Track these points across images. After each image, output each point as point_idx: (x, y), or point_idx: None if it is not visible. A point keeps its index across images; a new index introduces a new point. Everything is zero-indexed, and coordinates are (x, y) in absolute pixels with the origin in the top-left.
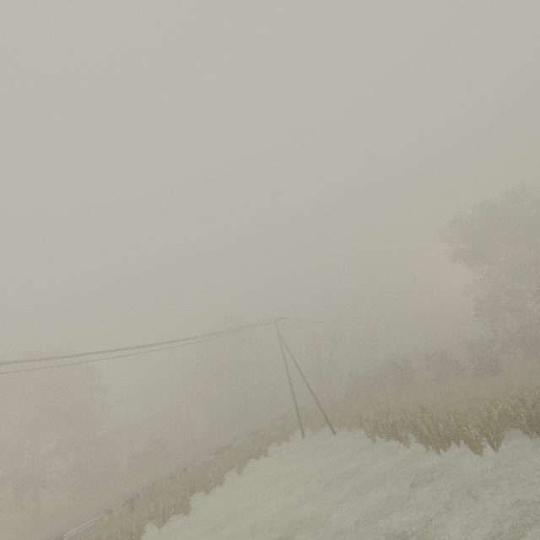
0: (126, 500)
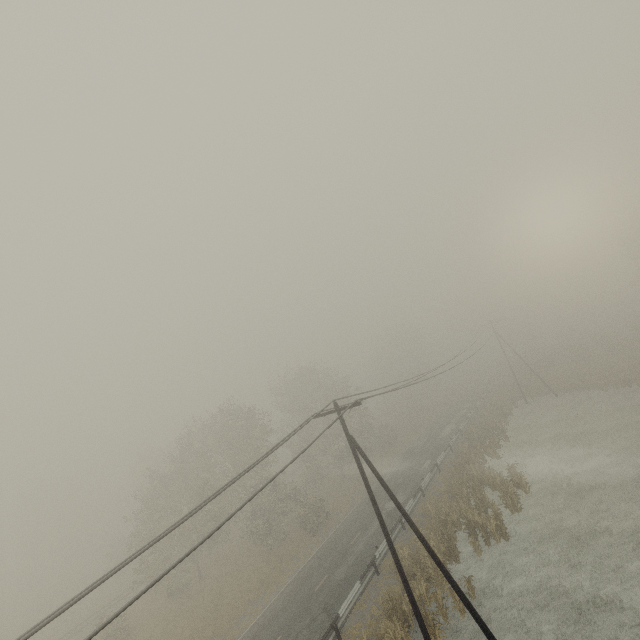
0: (446, 446)
